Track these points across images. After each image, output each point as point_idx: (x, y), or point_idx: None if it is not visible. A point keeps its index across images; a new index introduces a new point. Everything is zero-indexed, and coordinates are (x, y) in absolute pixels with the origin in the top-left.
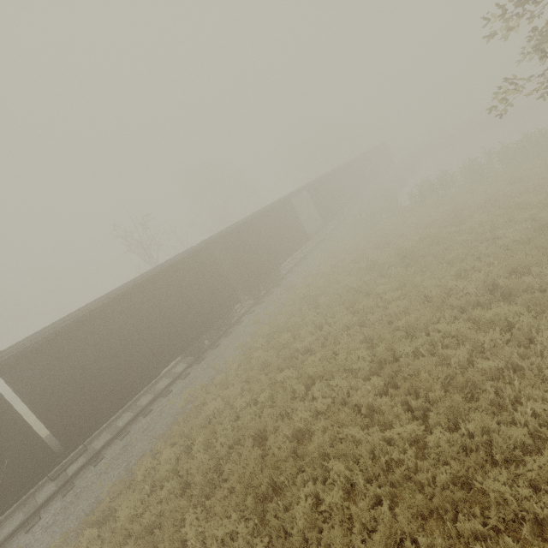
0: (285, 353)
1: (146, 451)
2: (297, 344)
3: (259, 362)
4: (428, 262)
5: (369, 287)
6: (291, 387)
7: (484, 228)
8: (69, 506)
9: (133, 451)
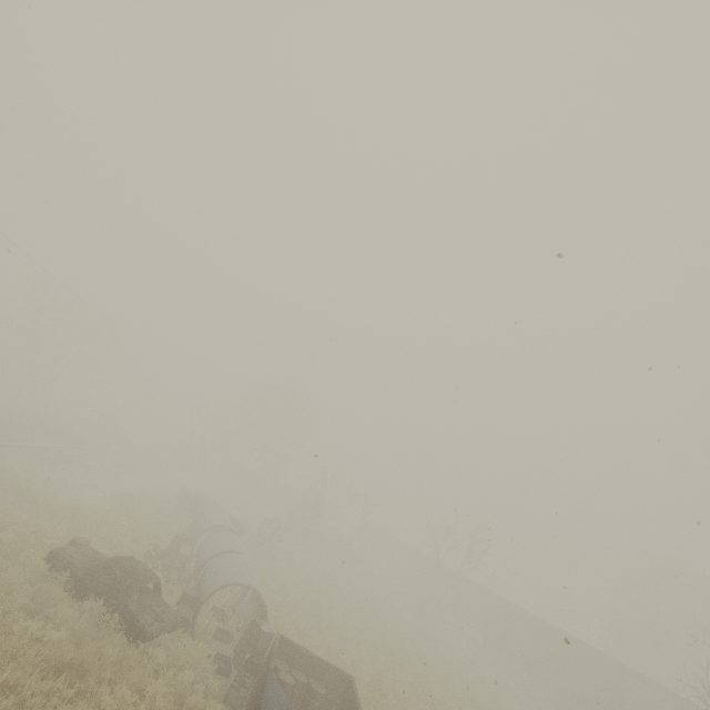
0: None
1: None
2: None
3: None
4: None
5: None
6: None
7: None
8: None
9: None
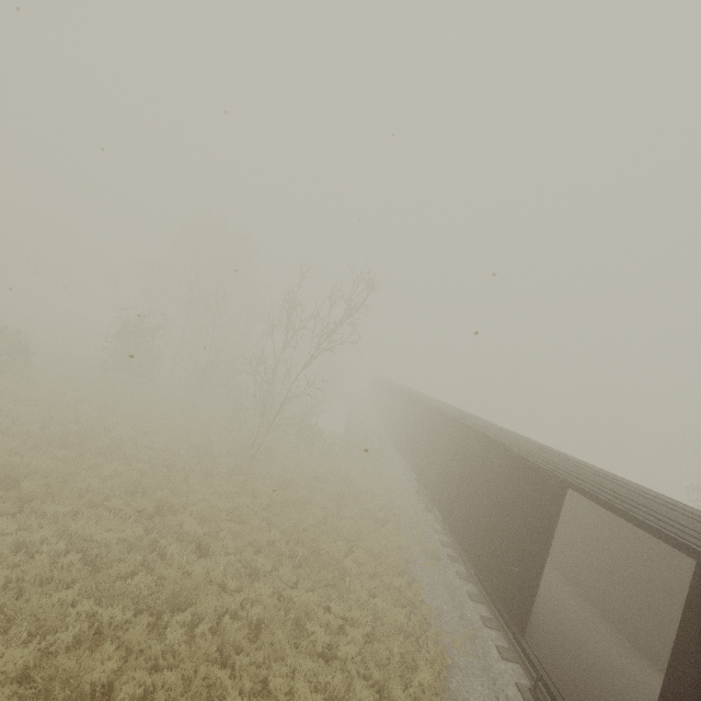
0: None
1: None
2: None
3: None
4: None
5: None
6: None
7: None
8: None
9: None
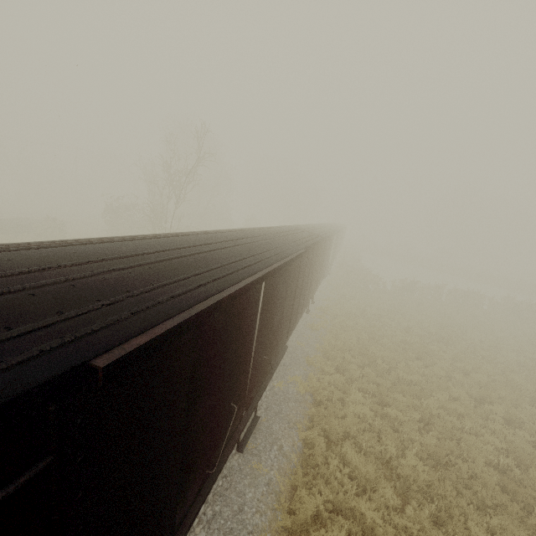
0: (392, 378)
1: (295, 438)
2: (404, 375)
3: (370, 377)
4: (464, 350)
5: (428, 348)
6: (436, 416)
7: (489, 343)
8: (224, 492)
9: (274, 433)
